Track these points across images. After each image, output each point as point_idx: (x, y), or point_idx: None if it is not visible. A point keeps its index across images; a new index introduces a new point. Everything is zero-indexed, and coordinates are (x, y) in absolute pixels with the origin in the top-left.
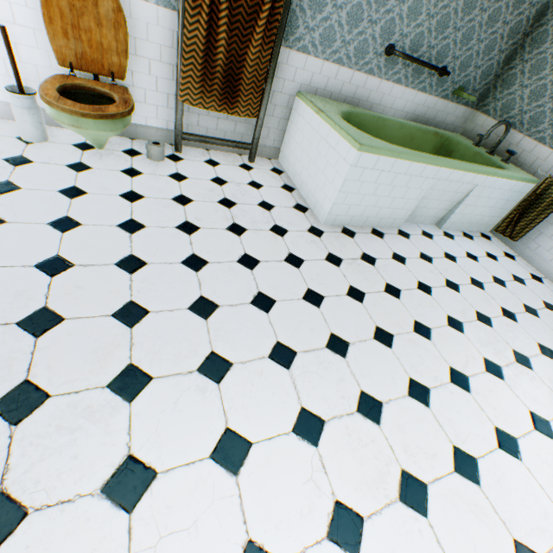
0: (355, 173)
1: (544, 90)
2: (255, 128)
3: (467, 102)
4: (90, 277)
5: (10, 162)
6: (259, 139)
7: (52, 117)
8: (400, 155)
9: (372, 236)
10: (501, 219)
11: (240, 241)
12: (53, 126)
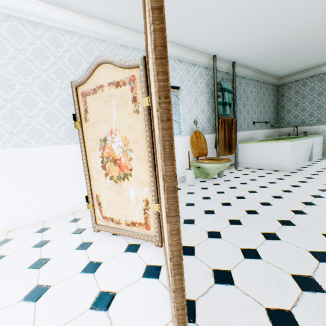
0: (291, 149)
1: (297, 115)
2: (234, 157)
3: (274, 127)
4: (289, 195)
5: (203, 189)
6: (237, 160)
7: (216, 167)
8: (297, 139)
9: (305, 168)
10: (321, 151)
11: (288, 180)
12: (184, 181)
